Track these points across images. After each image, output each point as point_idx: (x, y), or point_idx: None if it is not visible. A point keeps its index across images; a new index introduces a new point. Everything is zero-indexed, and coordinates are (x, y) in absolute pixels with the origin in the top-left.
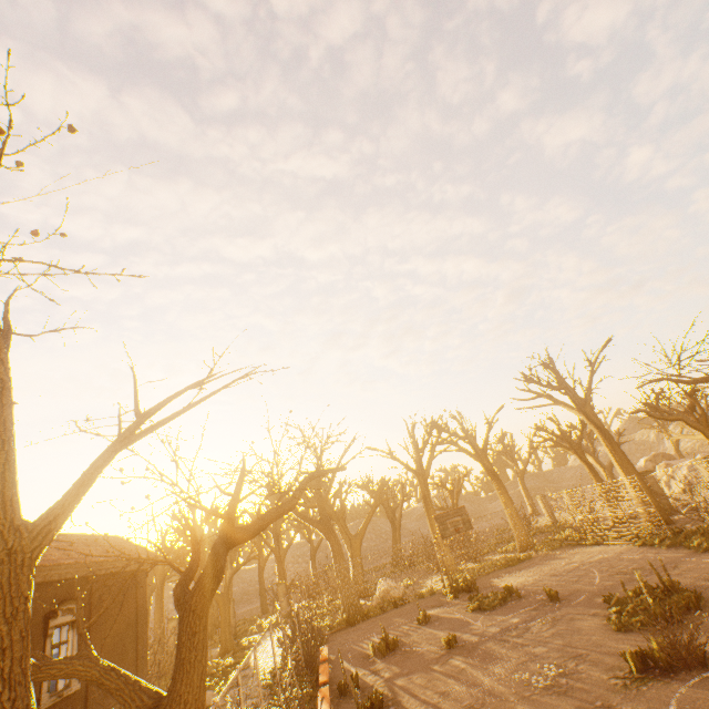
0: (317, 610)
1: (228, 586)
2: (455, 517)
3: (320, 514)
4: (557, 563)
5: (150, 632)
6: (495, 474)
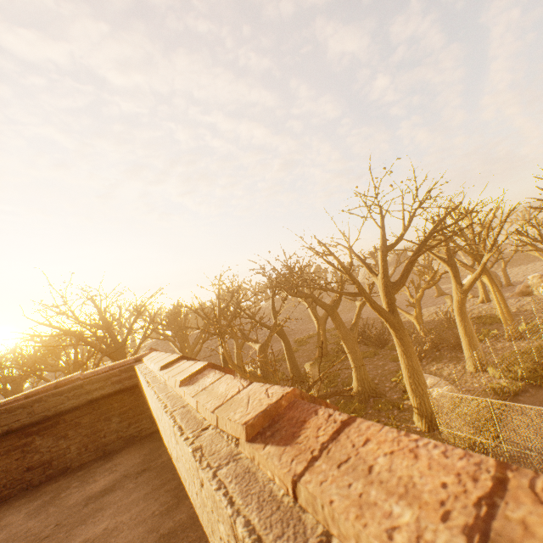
0: None
1: None
2: None
3: (391, 305)
4: None
5: None
6: (490, 272)
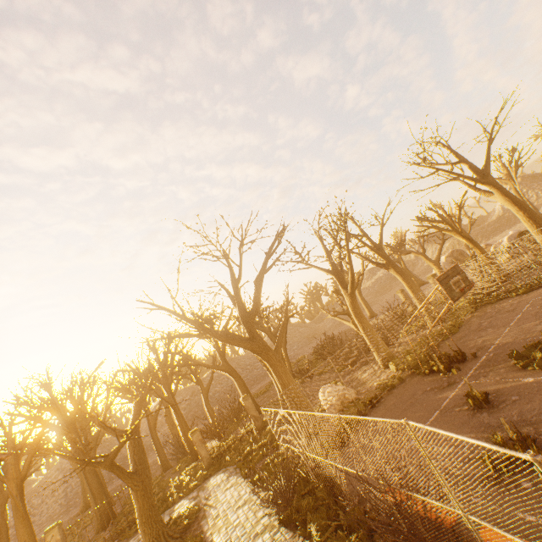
0: (255, 445)
1: (141, 459)
2: (456, 277)
3: (250, 333)
4: (522, 311)
5: (13, 539)
6: (395, 265)
